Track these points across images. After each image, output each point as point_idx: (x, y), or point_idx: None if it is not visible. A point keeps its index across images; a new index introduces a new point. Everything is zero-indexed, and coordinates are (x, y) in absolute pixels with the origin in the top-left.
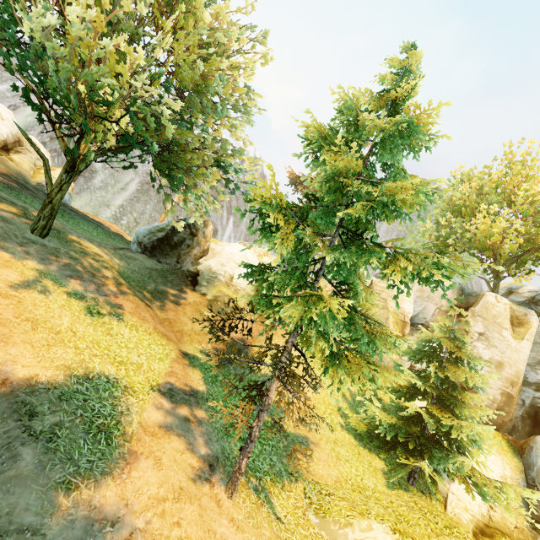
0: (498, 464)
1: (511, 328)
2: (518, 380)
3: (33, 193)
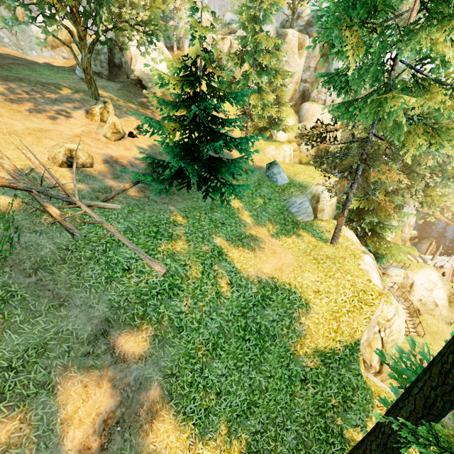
0: (291, 121)
1: (298, 52)
2: (299, 81)
3: None
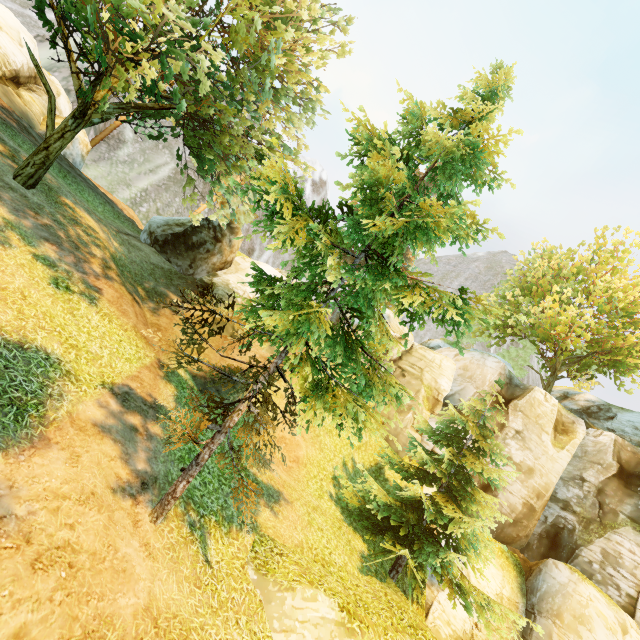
0: (498, 580)
1: (553, 434)
2: (546, 492)
3: (35, 141)
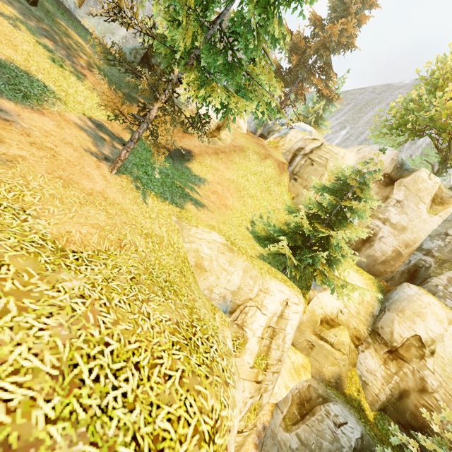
0: None
1: (430, 204)
2: (413, 244)
3: None
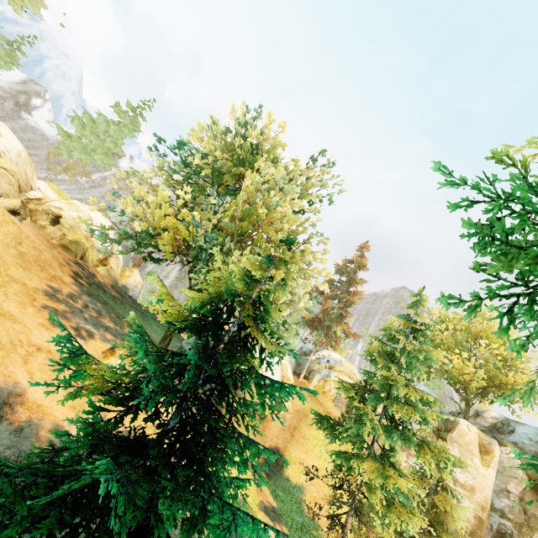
0: None
1: (480, 455)
2: (487, 505)
3: (126, 300)
